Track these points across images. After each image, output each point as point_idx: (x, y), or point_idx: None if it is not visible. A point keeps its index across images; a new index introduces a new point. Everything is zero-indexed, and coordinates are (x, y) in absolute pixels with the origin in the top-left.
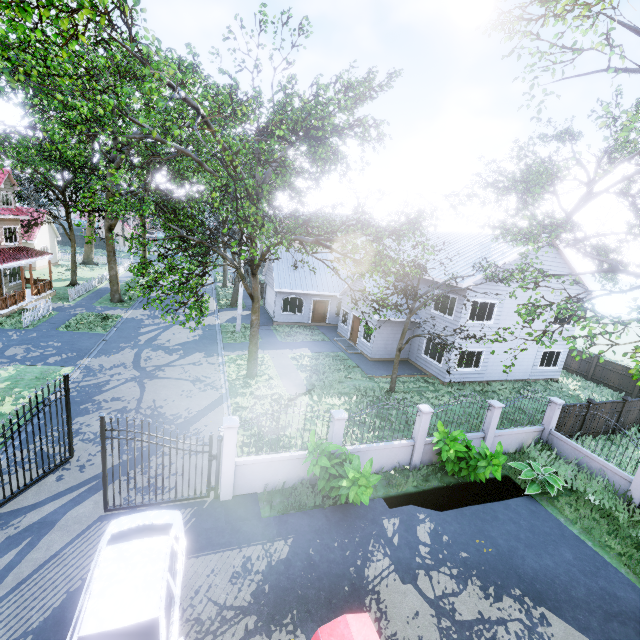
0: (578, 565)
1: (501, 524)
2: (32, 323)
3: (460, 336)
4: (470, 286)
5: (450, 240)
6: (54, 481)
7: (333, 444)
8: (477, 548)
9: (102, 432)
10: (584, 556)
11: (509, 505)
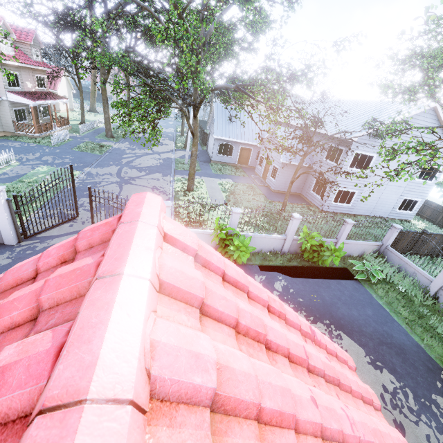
0: (374, 318)
1: (331, 290)
2: (57, 144)
3: (340, 179)
4: (353, 137)
5: (351, 106)
6: (68, 226)
7: (230, 227)
8: (310, 298)
9: (90, 197)
10: (380, 315)
11: (341, 282)
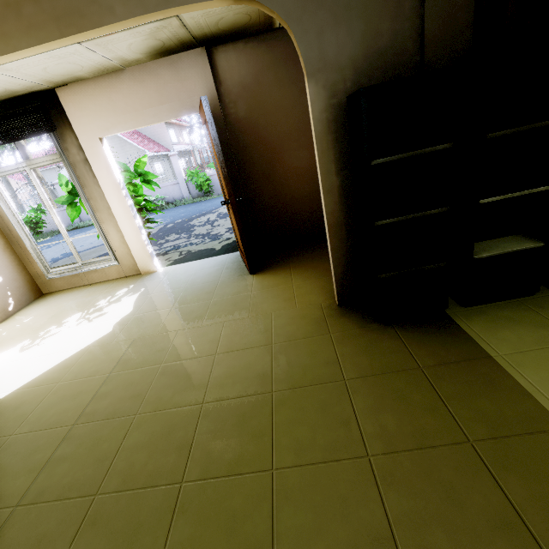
0: None
1: None
2: None
3: None
4: None
5: None
6: None
7: None
8: None
9: None
10: None
11: None
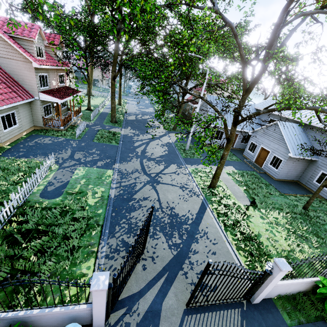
0: None
1: None
2: (79, 135)
3: None
4: None
5: None
6: (142, 270)
7: None
8: None
9: (206, 271)
10: None
11: None
